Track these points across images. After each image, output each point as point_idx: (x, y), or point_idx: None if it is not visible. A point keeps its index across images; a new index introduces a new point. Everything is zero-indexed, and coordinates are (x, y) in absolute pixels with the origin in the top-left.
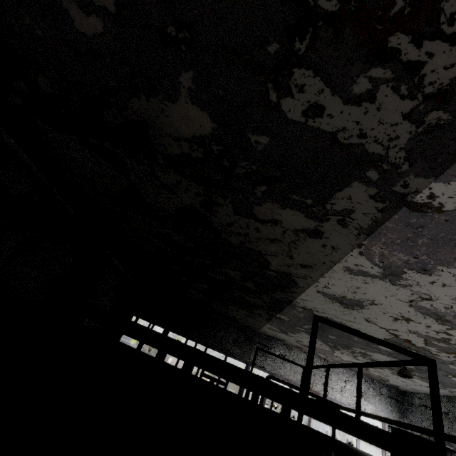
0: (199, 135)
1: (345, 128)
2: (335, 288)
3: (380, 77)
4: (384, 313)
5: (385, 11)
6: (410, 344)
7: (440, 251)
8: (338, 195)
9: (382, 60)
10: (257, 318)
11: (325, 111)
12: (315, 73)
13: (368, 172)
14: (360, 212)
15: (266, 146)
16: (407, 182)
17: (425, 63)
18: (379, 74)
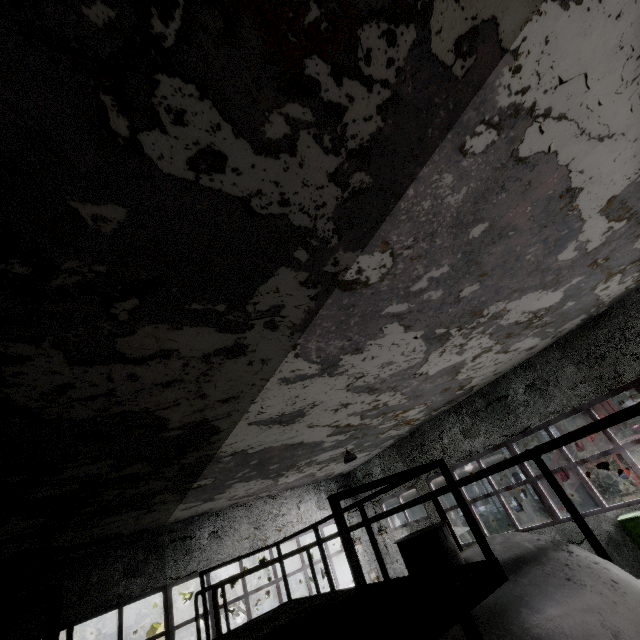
0: None
1: (262, 191)
2: (272, 409)
3: (300, 118)
4: (325, 410)
5: (297, 15)
6: (350, 427)
7: (369, 326)
8: (262, 290)
9: (300, 94)
10: (160, 509)
11: (227, 163)
12: (201, 91)
13: (296, 253)
14: (291, 306)
15: (123, 225)
16: (337, 259)
17: (346, 109)
18: (298, 113)
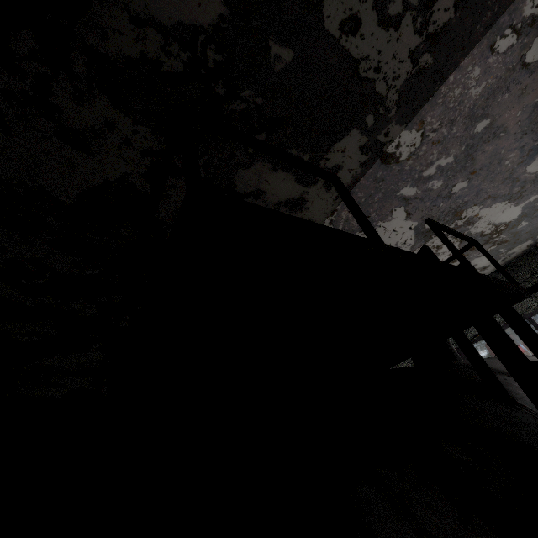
0: (191, 24)
1: (369, 57)
2: None
3: (410, 1)
4: None
5: None
6: None
7: (385, 206)
8: (336, 147)
9: None
10: None
11: (360, 29)
12: None
13: (368, 117)
14: (346, 169)
15: (287, 66)
16: (389, 130)
17: None
18: None
